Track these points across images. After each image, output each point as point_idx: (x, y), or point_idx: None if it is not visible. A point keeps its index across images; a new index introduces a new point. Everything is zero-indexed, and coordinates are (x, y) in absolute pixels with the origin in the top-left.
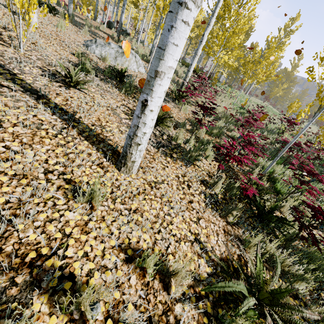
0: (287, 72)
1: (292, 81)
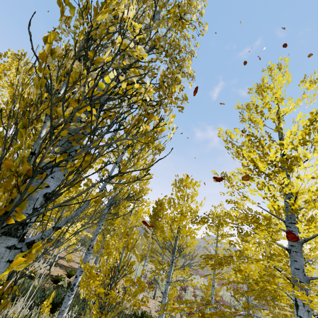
0: None
1: None
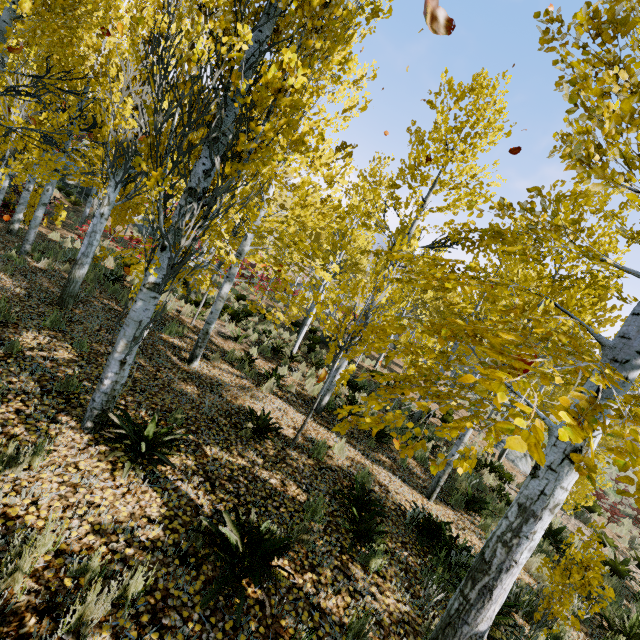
0: None
1: None
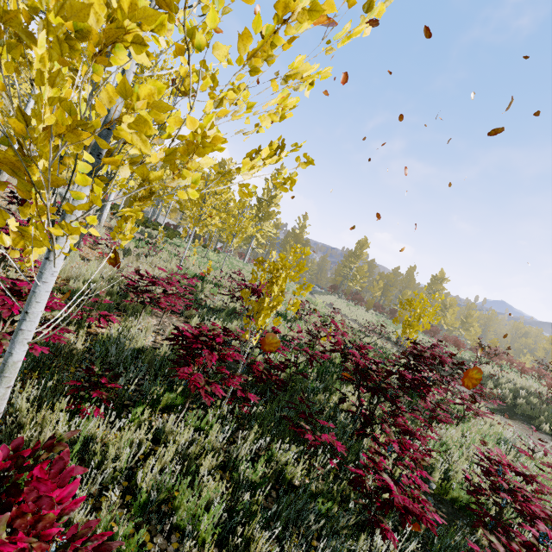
0: (295, 233)
1: (305, 245)
